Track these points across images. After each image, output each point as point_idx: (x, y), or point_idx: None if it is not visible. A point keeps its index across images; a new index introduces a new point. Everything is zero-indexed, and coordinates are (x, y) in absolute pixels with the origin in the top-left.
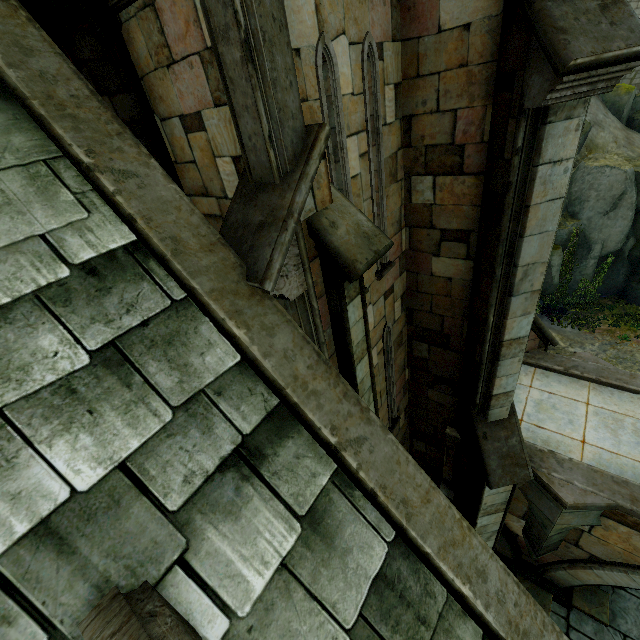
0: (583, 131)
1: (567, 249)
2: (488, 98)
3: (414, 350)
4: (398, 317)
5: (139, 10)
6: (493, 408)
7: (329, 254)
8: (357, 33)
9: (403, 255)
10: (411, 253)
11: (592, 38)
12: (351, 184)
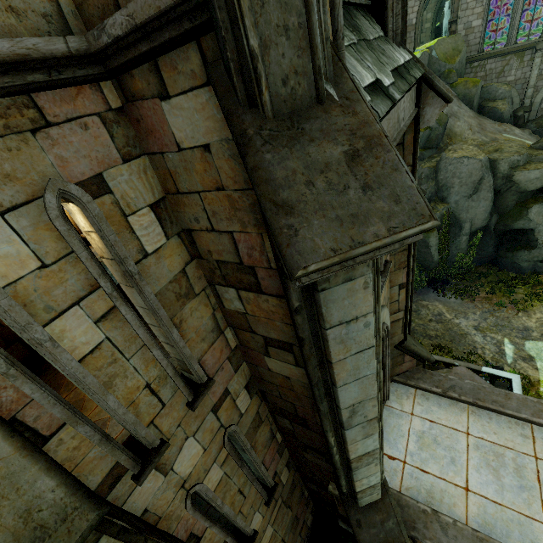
0: (442, 122)
1: (441, 230)
2: (260, 226)
3: (279, 421)
4: (247, 406)
5: None
6: (362, 498)
7: None
8: (21, 190)
9: (235, 350)
10: (243, 348)
11: (333, 219)
12: (88, 362)
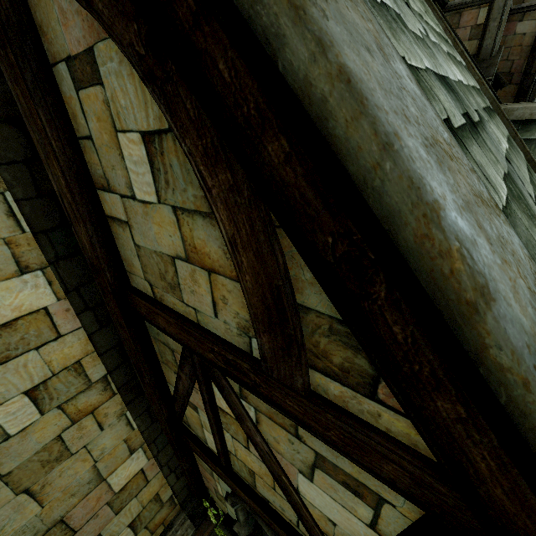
0: None
1: None
2: (527, 55)
3: None
4: None
5: (453, 14)
6: None
7: (498, 79)
8: None
9: None
10: None
11: None
12: None
